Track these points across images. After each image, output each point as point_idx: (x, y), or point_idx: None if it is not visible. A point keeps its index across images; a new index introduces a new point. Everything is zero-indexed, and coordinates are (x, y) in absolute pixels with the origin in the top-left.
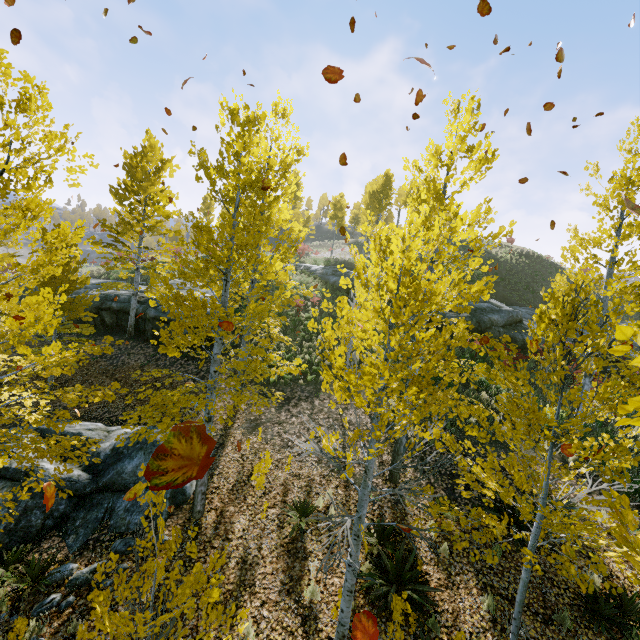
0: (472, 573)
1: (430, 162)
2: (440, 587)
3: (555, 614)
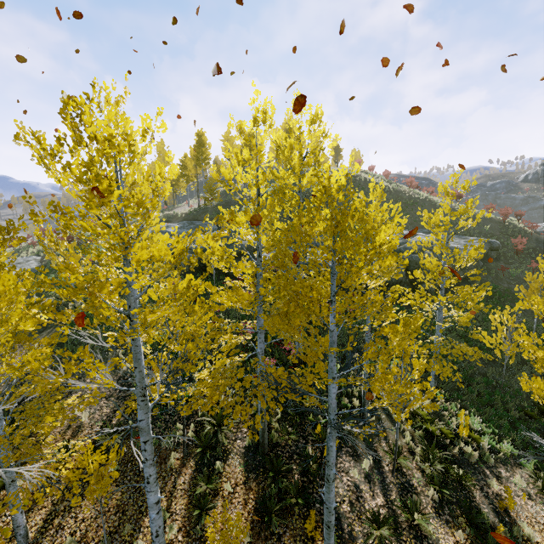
0: None
1: None
2: None
3: None
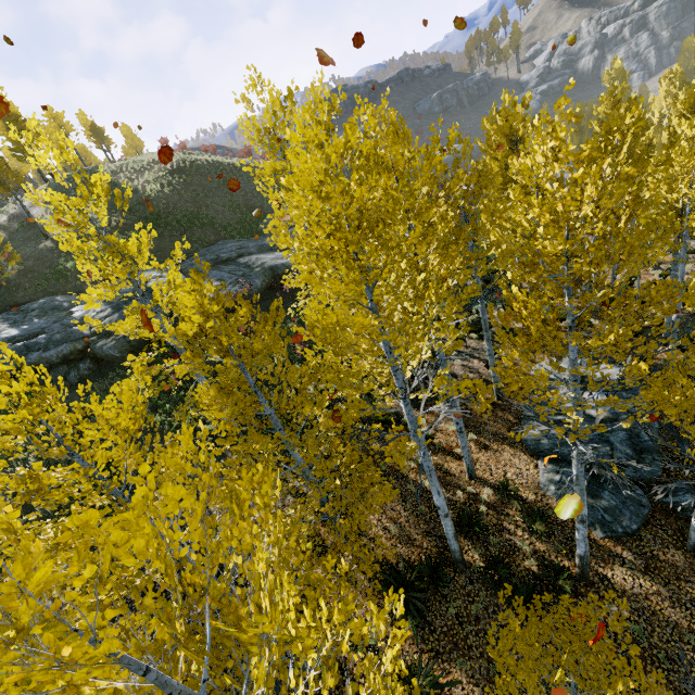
0: None
1: None
2: None
3: None
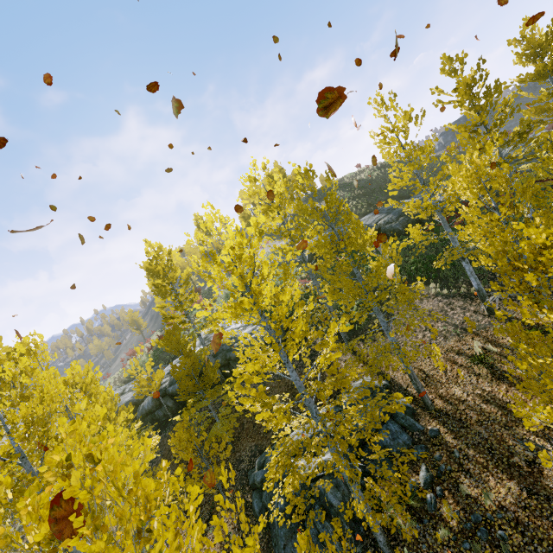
0: None
1: (386, 137)
2: None
3: None
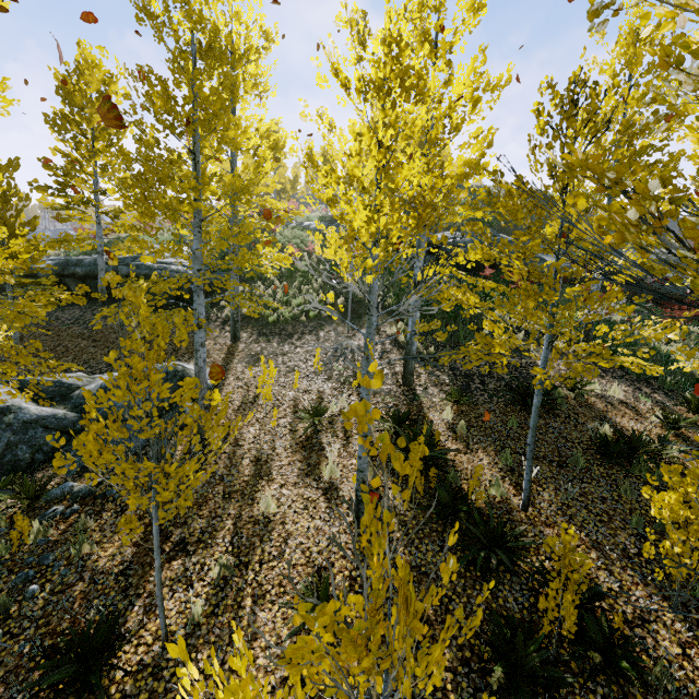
0: (490, 441)
1: None
2: (459, 454)
3: (569, 458)
